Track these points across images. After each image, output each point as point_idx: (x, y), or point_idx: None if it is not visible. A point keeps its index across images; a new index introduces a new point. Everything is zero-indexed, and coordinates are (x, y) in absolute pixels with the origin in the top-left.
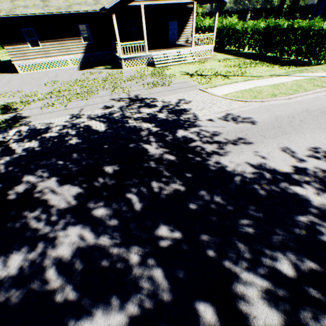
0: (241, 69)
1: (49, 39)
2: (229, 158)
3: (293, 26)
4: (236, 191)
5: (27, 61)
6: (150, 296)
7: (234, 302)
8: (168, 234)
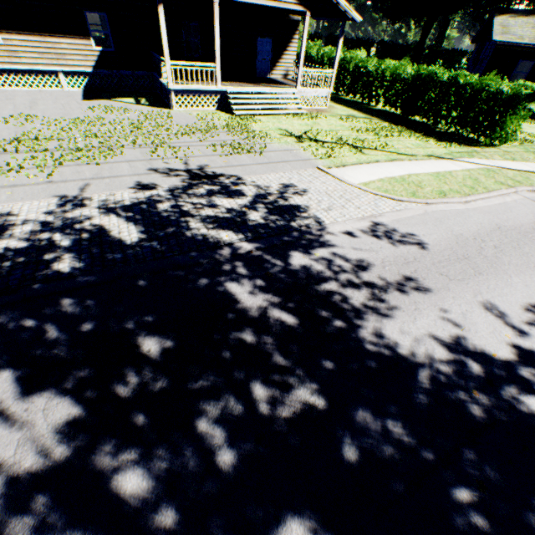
0: (379, 137)
1: (21, 28)
2: (399, 323)
3: (456, 80)
4: (427, 408)
5: None
6: None
7: None
8: None
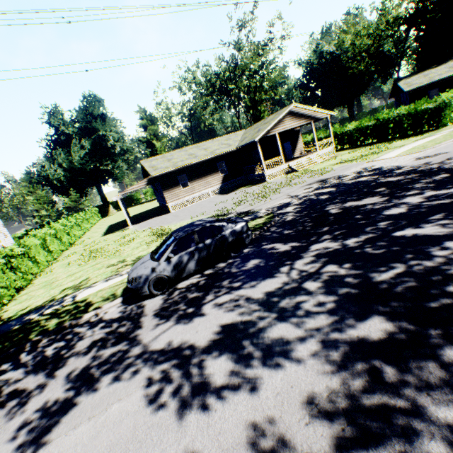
0: (379, 148)
1: (196, 179)
2: None
3: (402, 111)
4: None
5: (178, 201)
6: None
7: None
8: None
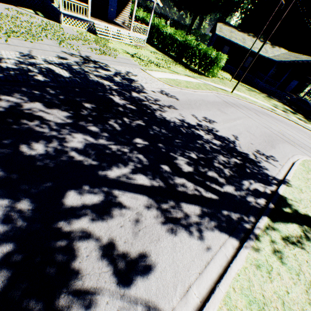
0: (167, 64)
1: None
2: (167, 114)
3: (199, 46)
4: (172, 129)
5: None
6: (139, 163)
7: (176, 165)
8: (141, 142)
